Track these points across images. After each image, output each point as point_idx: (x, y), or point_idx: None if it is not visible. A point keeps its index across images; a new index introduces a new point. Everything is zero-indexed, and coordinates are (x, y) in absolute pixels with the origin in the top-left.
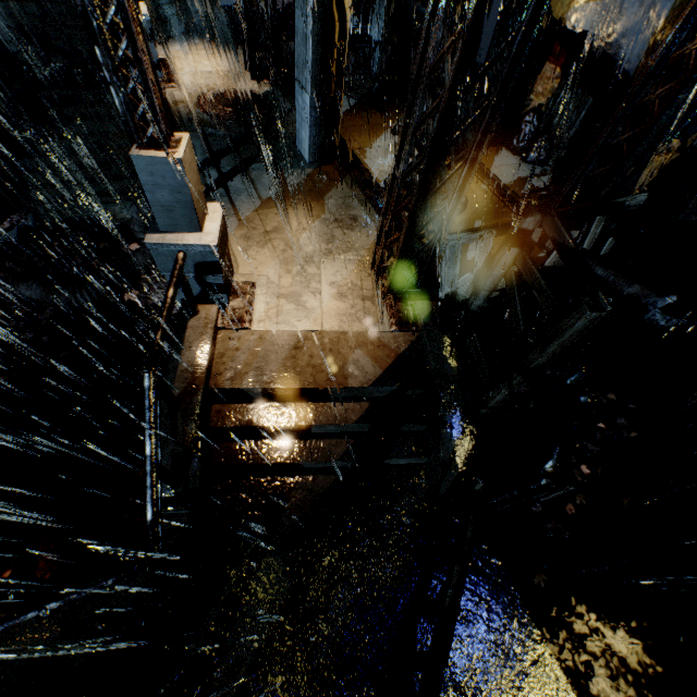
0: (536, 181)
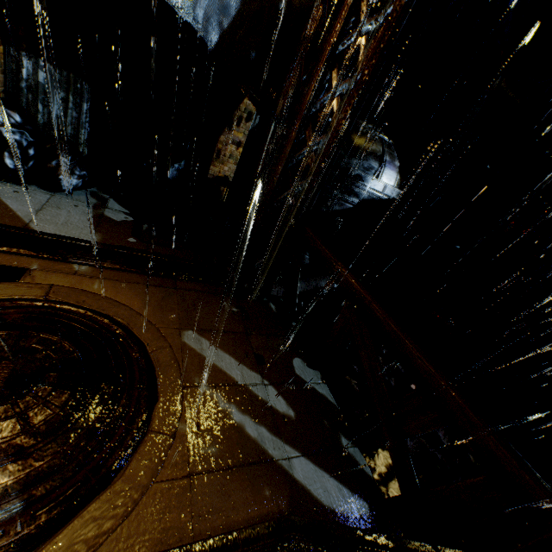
0: (113, 213)
